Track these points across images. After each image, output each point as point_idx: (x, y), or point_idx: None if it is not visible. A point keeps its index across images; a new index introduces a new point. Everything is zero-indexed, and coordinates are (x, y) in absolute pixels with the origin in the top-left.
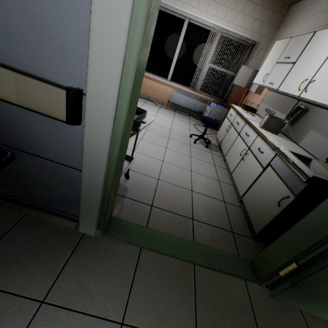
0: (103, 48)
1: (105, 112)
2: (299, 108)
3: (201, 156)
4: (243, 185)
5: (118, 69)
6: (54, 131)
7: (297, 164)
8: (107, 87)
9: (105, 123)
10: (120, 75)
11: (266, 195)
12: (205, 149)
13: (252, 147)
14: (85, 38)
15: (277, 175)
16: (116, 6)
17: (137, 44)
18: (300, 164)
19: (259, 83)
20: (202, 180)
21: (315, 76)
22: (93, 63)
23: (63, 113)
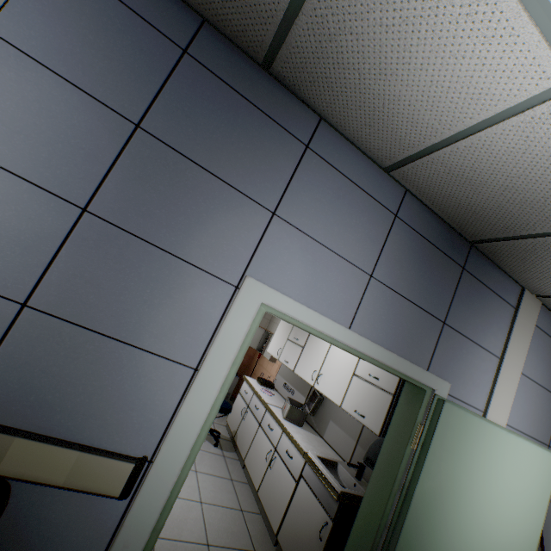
0: (185, 425)
1: (168, 477)
2: (315, 392)
3: (211, 466)
4: (276, 511)
5: (193, 439)
6: (84, 510)
7: (327, 475)
8: (178, 454)
9: (164, 489)
10: (194, 443)
11: (305, 524)
12: (215, 449)
13: (279, 447)
14: (168, 415)
15: (311, 490)
16: (203, 400)
17: (211, 419)
18: (329, 476)
19: (273, 355)
20: (220, 517)
21: (322, 369)
22: (172, 436)
23: (120, 487)
